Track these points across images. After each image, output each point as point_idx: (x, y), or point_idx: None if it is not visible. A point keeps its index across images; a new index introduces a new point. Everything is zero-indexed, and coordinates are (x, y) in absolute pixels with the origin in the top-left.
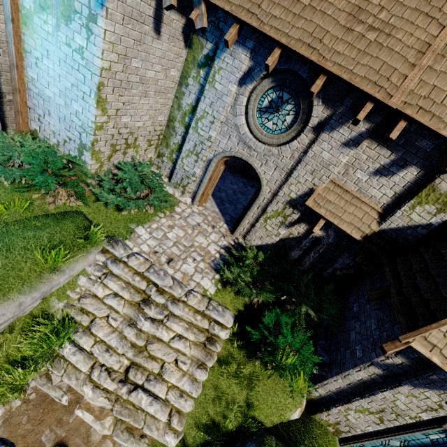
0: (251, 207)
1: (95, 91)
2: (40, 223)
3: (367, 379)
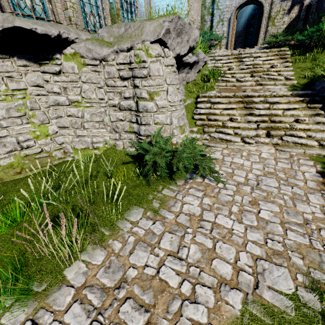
0: (262, 21)
1: None
2: None
3: None
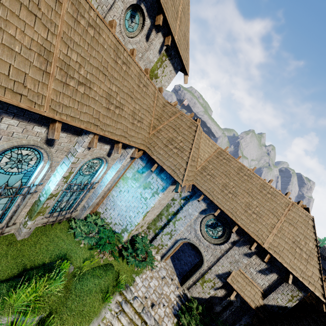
0: (196, 272)
1: (145, 213)
2: (98, 272)
3: None
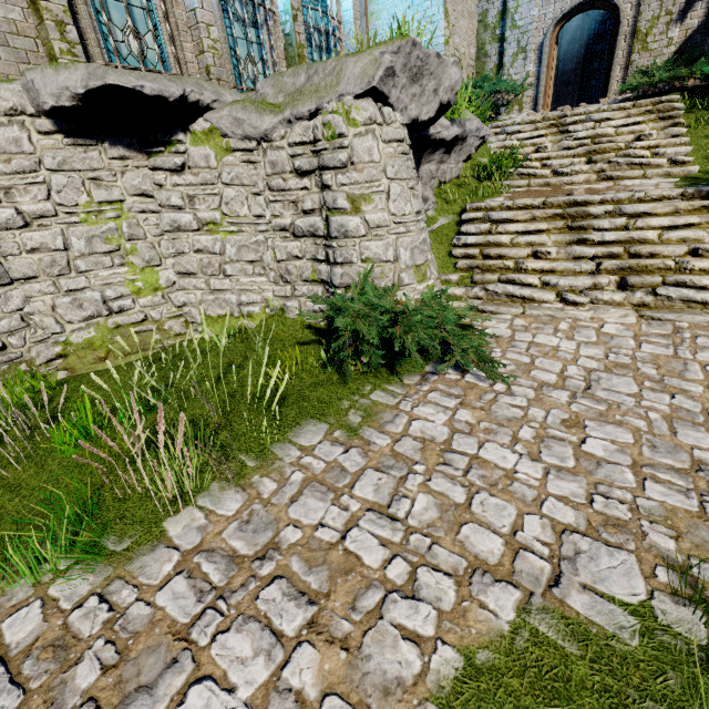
0: (616, 43)
1: (442, 4)
2: None
3: None
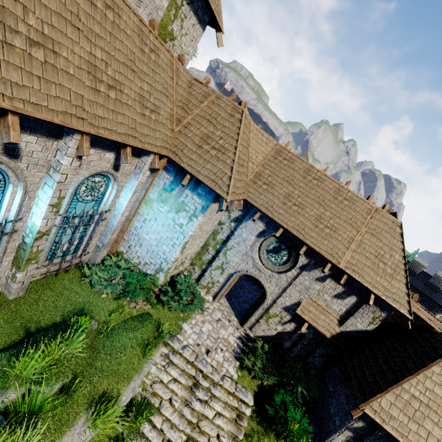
0: (258, 308)
1: (183, 244)
2: (132, 325)
3: (344, 441)
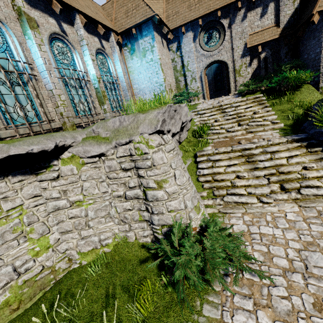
0: (229, 74)
1: (160, 67)
2: None
3: None
